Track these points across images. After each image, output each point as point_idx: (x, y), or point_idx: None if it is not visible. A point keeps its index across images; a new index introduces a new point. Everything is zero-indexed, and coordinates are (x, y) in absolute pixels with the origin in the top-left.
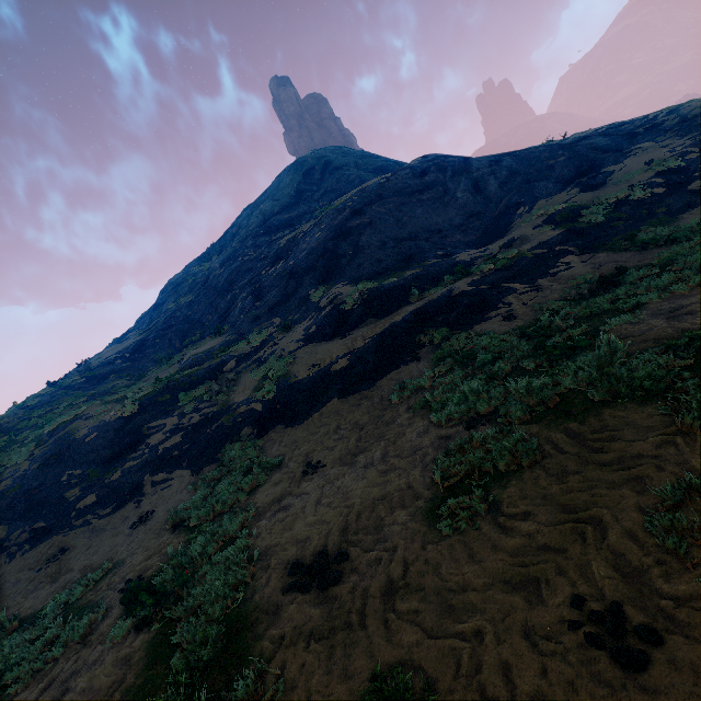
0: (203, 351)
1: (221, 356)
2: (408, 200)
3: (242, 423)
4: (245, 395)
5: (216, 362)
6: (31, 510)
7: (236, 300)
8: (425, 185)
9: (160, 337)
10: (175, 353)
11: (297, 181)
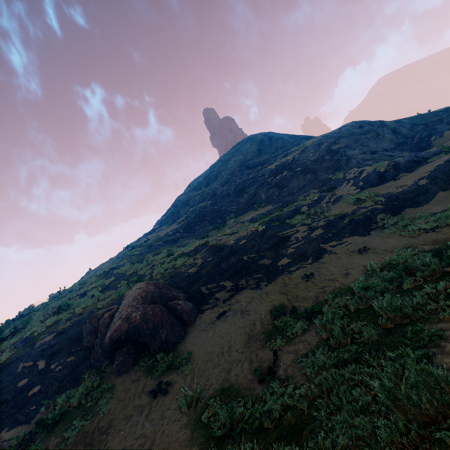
0: (262, 212)
1: (293, 206)
2: (360, 137)
3: (372, 214)
4: (354, 207)
5: (293, 208)
6: (239, 272)
7: (256, 194)
8: (365, 131)
9: (199, 221)
10: (221, 224)
11: (256, 145)
